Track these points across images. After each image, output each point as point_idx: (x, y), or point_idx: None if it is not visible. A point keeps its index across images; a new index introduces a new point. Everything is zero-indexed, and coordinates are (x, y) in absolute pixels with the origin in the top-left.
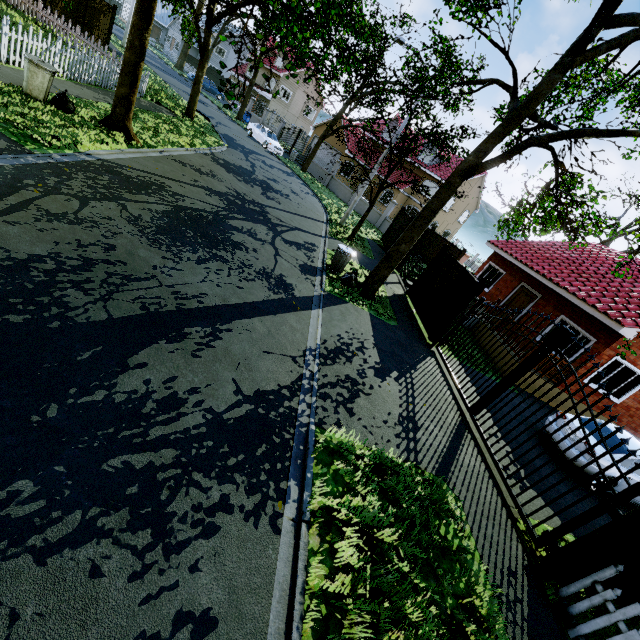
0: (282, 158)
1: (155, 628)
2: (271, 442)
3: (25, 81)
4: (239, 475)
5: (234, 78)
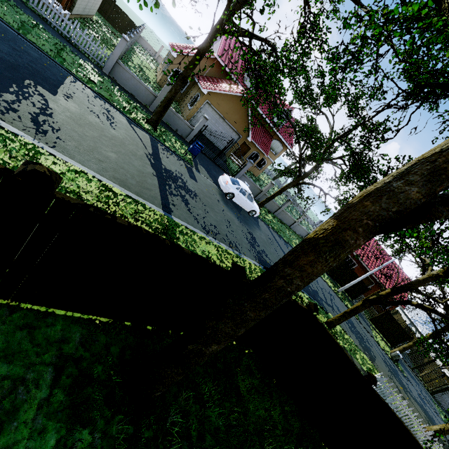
0: None
1: None
2: None
3: None
4: None
5: None
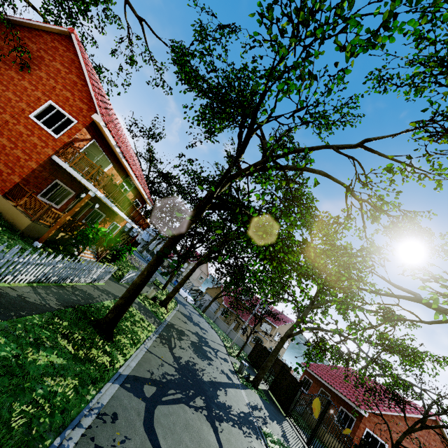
0: (193, 305)
1: (252, 446)
2: (252, 425)
3: (149, 293)
4: (250, 429)
5: (228, 310)
